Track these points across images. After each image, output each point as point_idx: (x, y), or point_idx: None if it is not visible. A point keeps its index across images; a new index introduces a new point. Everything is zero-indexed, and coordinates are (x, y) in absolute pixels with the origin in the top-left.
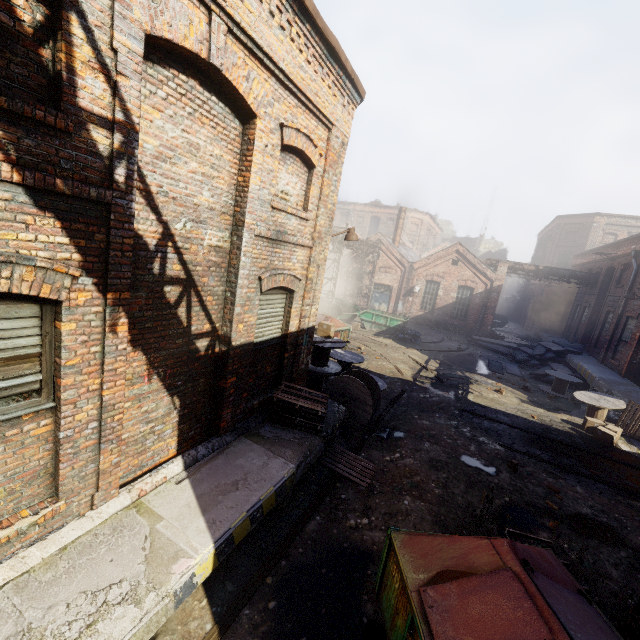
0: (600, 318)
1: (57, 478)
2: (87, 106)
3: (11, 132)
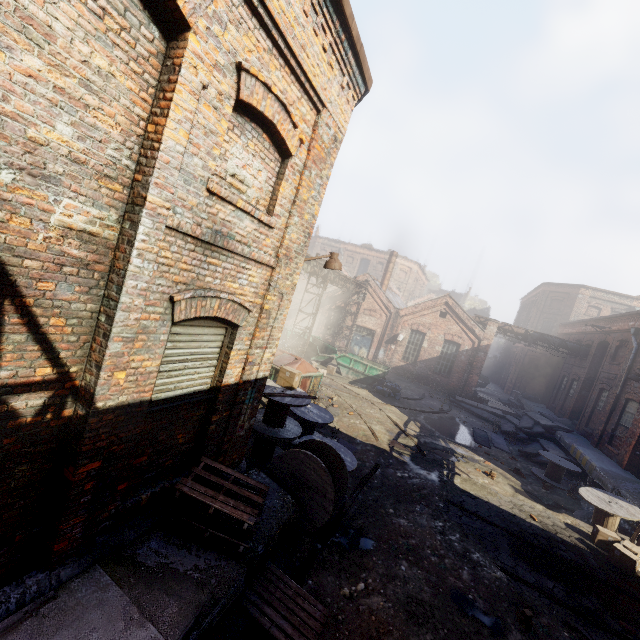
0: (592, 394)
1: None
2: None
3: None
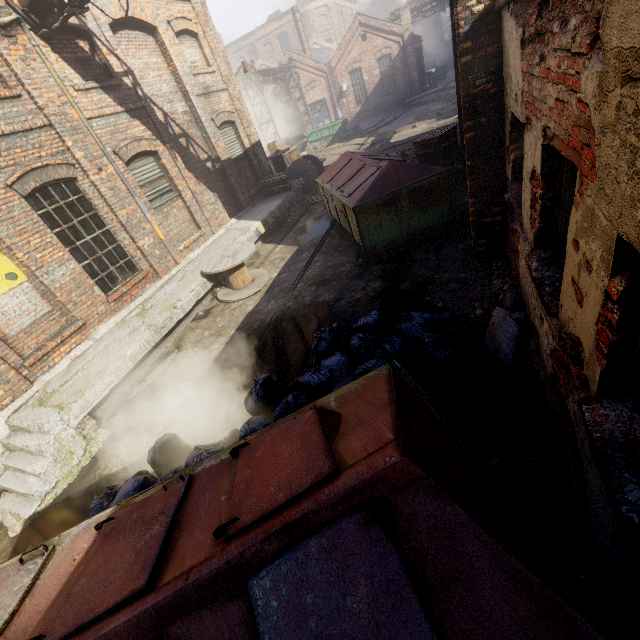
0: None
1: (196, 222)
2: (117, 71)
3: (113, 94)
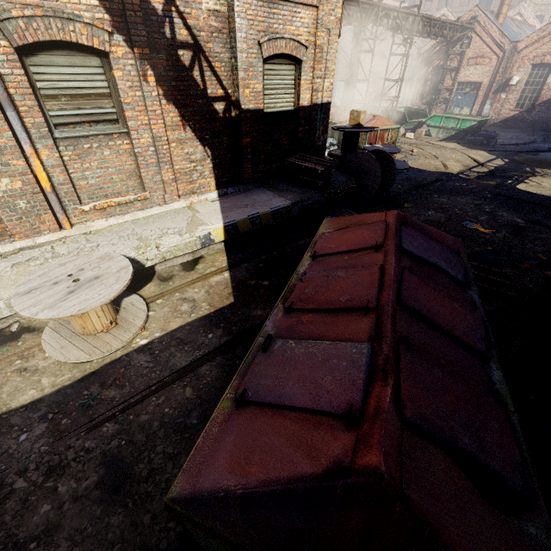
0: None
1: (142, 179)
2: None
3: None
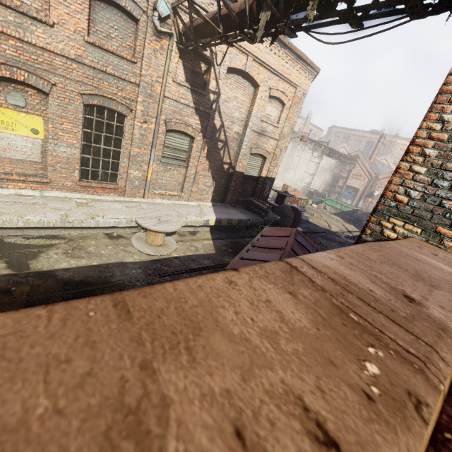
0: None
1: (183, 187)
2: (210, 89)
3: (195, 96)
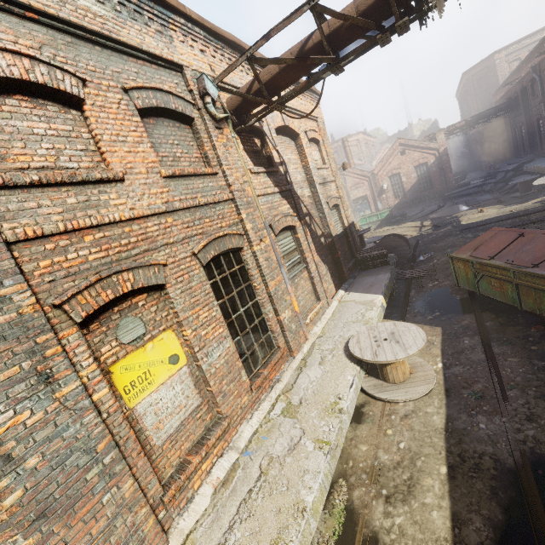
0: (534, 127)
1: (317, 293)
2: (276, 161)
3: (272, 178)
